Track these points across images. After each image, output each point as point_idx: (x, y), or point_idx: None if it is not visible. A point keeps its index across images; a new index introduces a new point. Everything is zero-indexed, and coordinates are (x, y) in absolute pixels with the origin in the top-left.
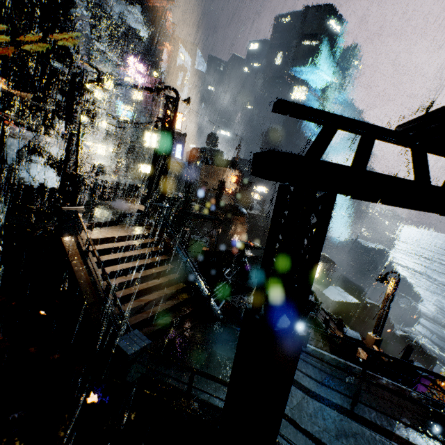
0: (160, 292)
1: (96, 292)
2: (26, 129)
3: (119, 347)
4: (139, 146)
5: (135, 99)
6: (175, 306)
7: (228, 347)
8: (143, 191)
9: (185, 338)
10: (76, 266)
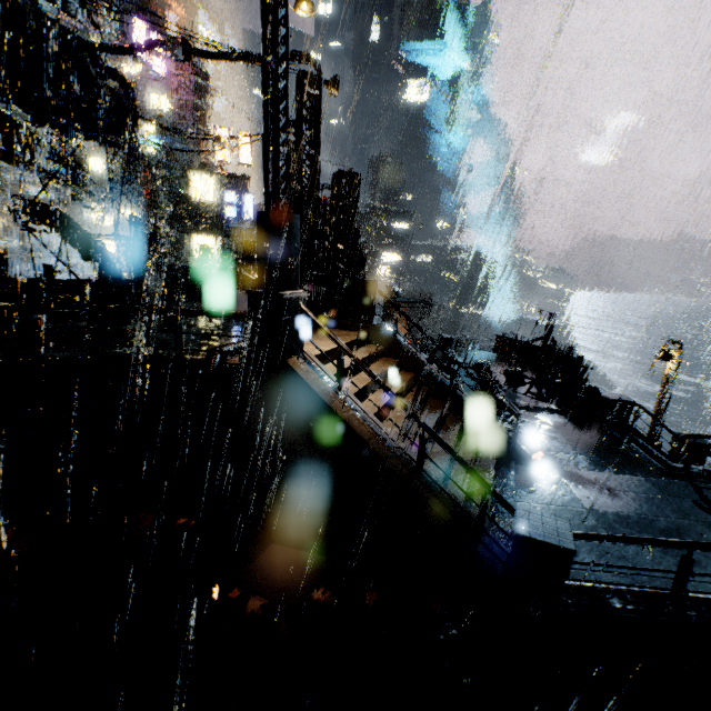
0: (443, 434)
1: (397, 454)
2: (20, 162)
3: (541, 542)
4: (183, 201)
5: (158, 109)
6: (474, 453)
7: (601, 498)
8: (253, 275)
9: (528, 502)
10: (341, 412)
